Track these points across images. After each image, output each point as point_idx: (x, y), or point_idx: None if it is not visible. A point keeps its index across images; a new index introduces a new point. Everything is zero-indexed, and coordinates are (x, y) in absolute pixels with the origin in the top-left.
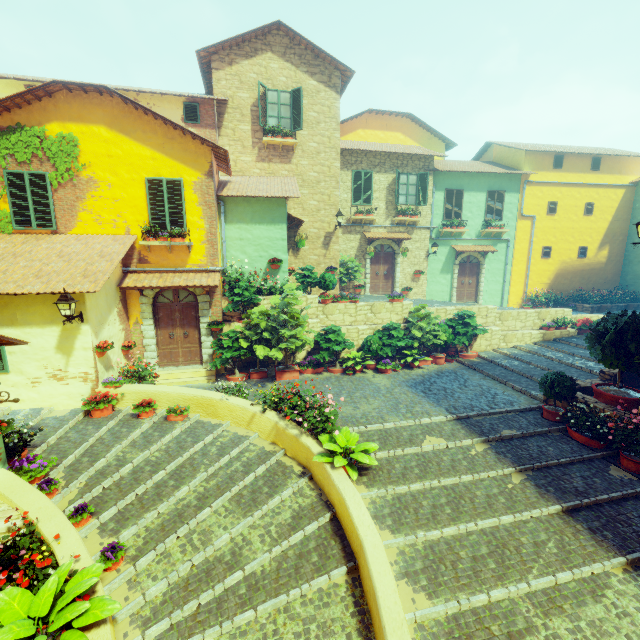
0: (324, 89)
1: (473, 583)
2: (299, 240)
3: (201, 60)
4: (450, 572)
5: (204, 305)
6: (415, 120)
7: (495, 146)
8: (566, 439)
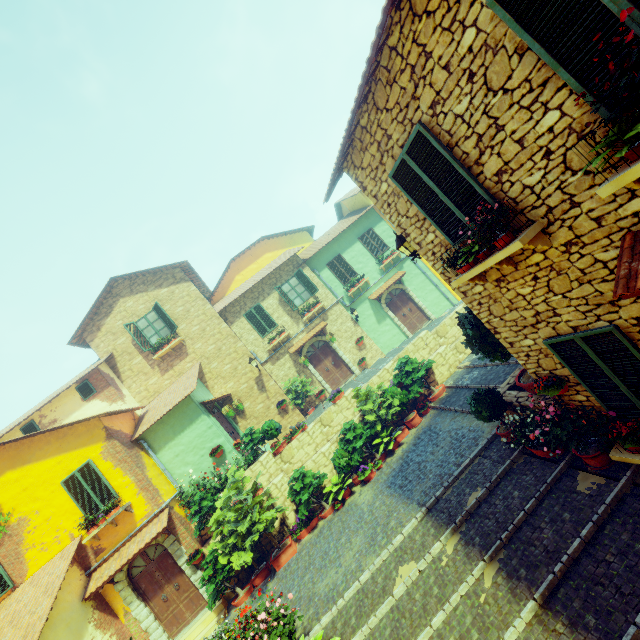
0: (176, 287)
1: None
2: (226, 414)
3: (78, 344)
4: None
5: (173, 547)
6: (270, 237)
7: (342, 202)
8: (530, 462)
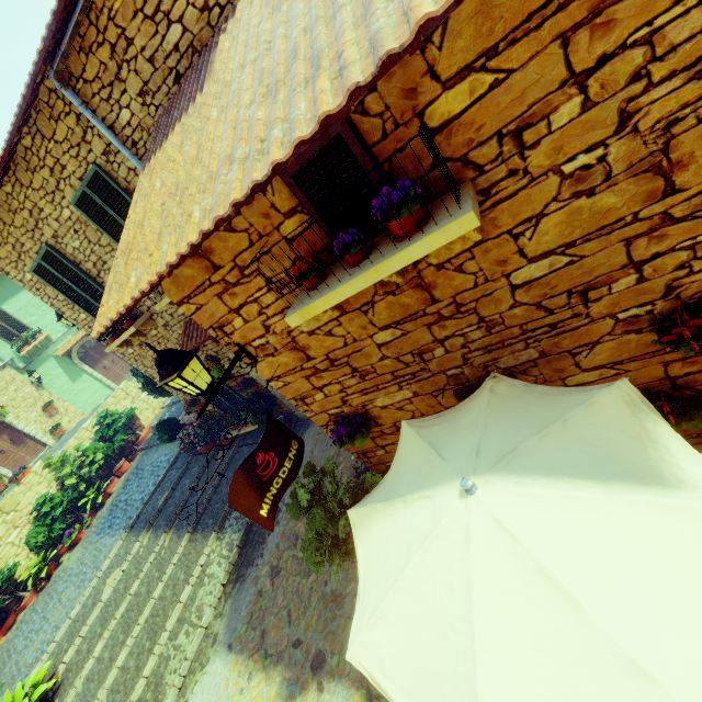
0: None
1: (135, 680)
2: None
3: None
4: (122, 693)
5: None
6: None
7: None
8: (198, 459)
